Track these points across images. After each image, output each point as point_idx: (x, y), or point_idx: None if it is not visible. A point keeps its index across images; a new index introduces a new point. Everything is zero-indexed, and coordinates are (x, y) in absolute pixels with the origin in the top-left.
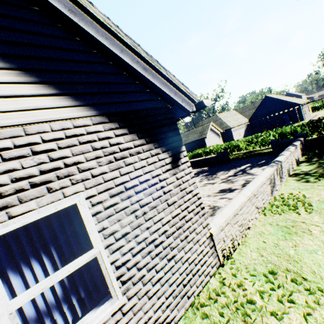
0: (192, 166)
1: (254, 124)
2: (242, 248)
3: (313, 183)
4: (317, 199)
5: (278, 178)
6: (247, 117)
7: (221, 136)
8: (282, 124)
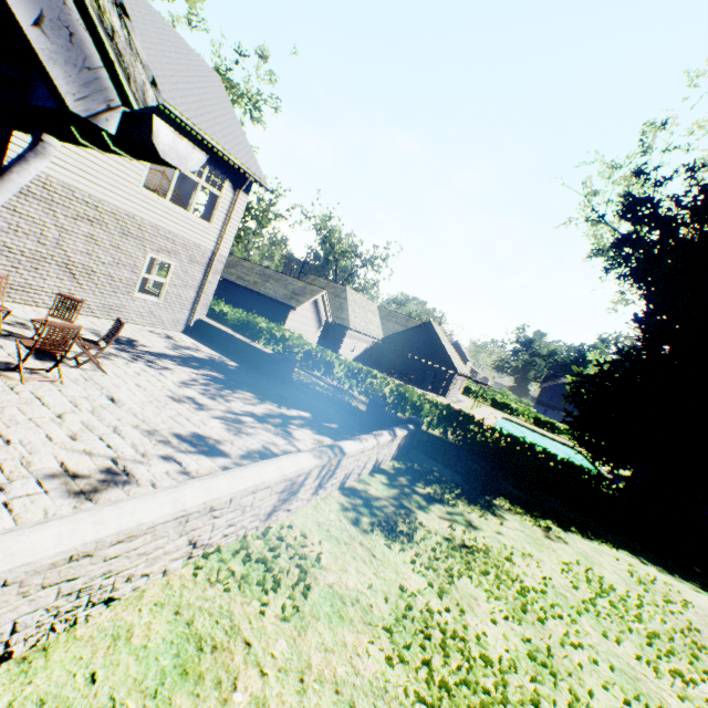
0: (213, 340)
1: (386, 350)
2: (1, 680)
3: (361, 531)
4: (331, 582)
5: (313, 486)
6: (386, 331)
7: (325, 329)
8: (419, 382)
